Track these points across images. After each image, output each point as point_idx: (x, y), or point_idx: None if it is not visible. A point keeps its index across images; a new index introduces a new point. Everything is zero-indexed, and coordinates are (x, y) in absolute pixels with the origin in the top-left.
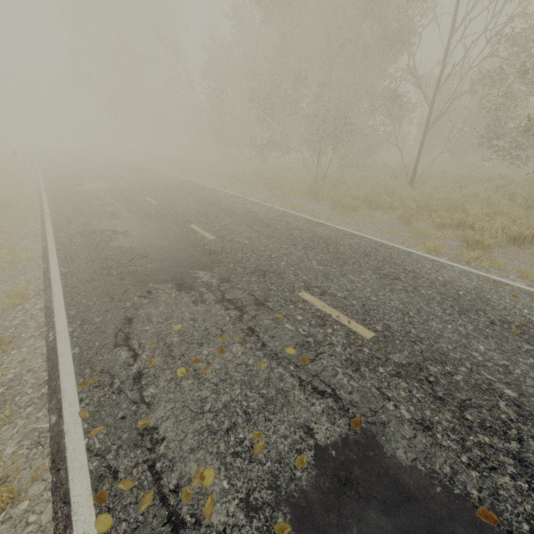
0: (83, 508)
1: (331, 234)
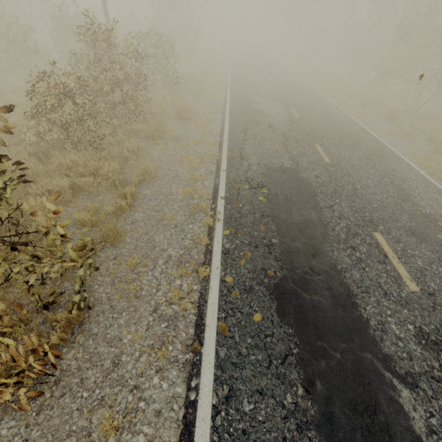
0: (225, 151)
1: (366, 137)
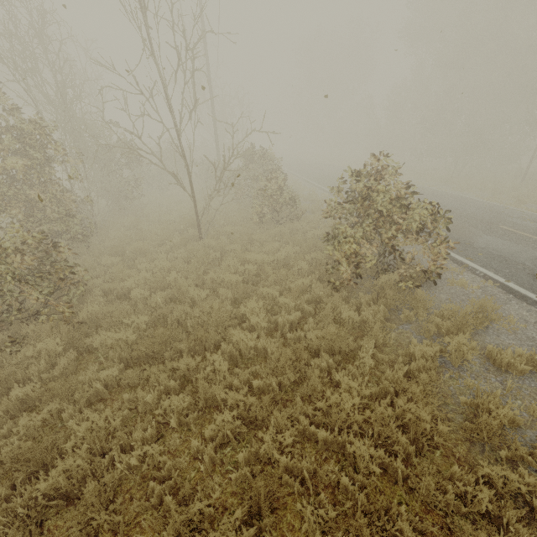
0: None
1: (443, 193)
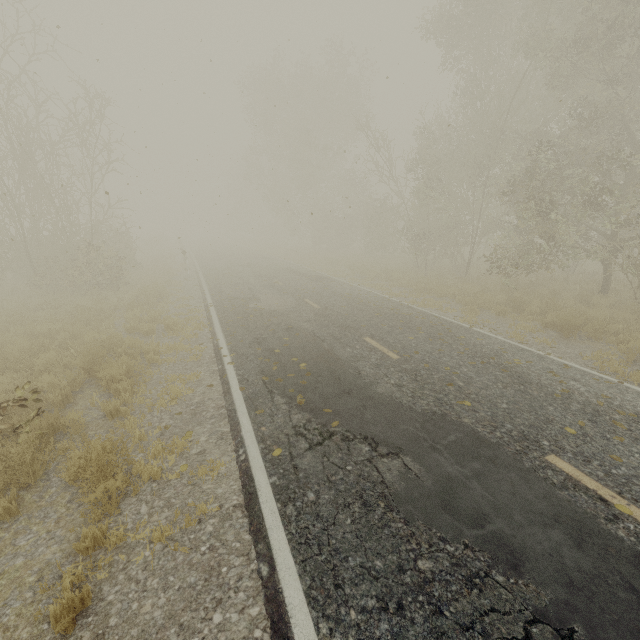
0: None
1: None
